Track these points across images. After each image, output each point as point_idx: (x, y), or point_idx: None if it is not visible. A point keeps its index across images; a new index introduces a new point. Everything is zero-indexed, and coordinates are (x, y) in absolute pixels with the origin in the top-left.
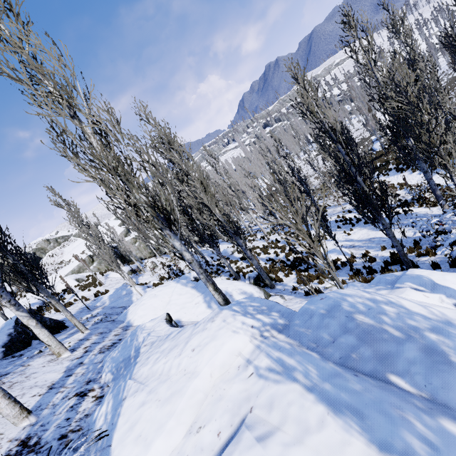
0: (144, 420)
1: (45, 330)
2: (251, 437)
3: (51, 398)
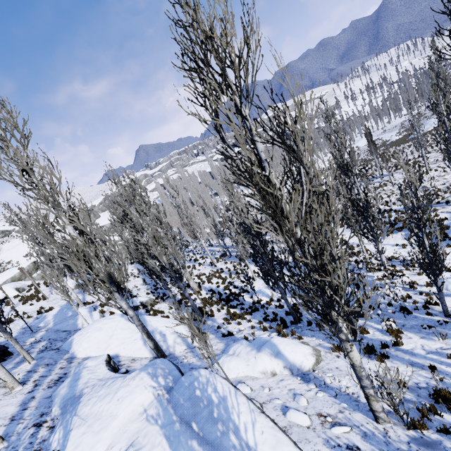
0: (84, 443)
1: (3, 368)
2: (132, 450)
3: (15, 428)
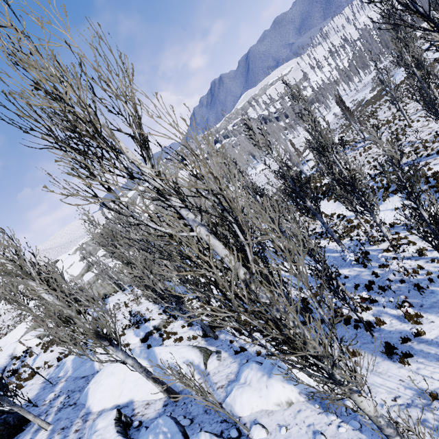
0: None
1: None
2: None
3: None
